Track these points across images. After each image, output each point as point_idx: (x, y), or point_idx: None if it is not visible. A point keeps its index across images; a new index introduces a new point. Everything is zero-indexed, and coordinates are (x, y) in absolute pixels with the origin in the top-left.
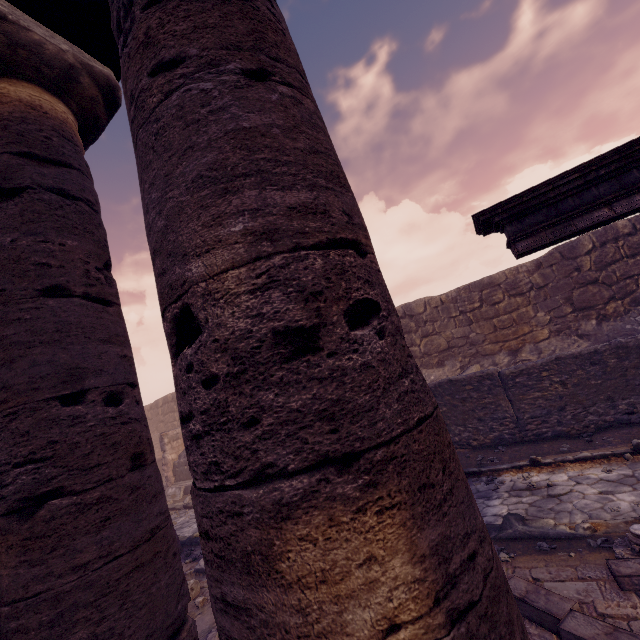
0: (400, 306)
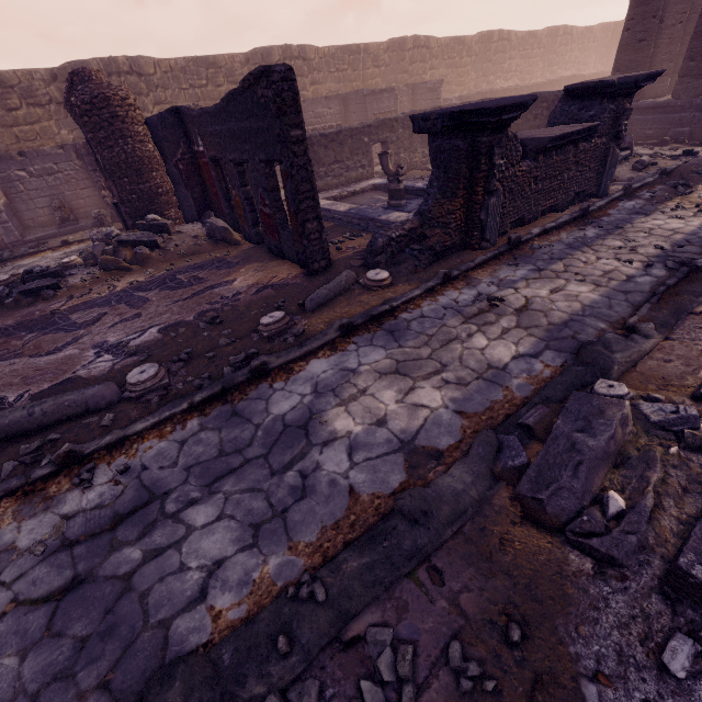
0: (506, 30)
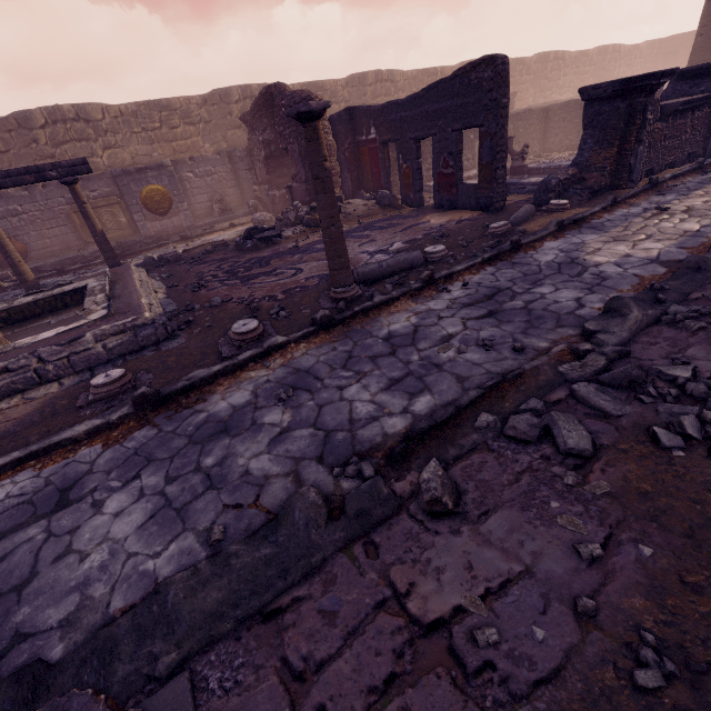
0: (561, 51)
